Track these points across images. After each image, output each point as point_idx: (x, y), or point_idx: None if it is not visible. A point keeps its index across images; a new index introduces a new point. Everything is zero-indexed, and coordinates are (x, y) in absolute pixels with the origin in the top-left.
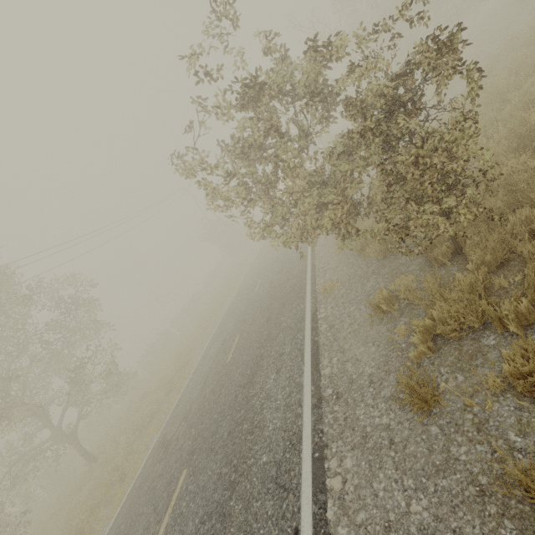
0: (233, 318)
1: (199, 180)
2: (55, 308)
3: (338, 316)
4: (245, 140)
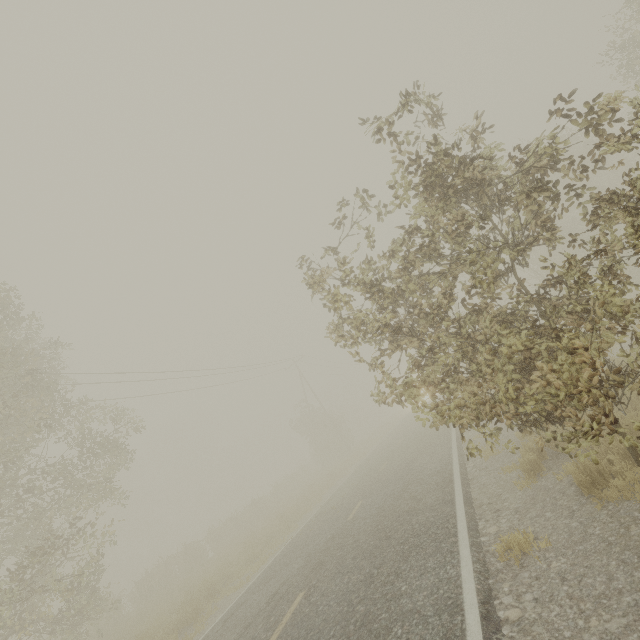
0: (301, 553)
1: (325, 298)
2: (78, 444)
3: (565, 632)
4: (409, 246)
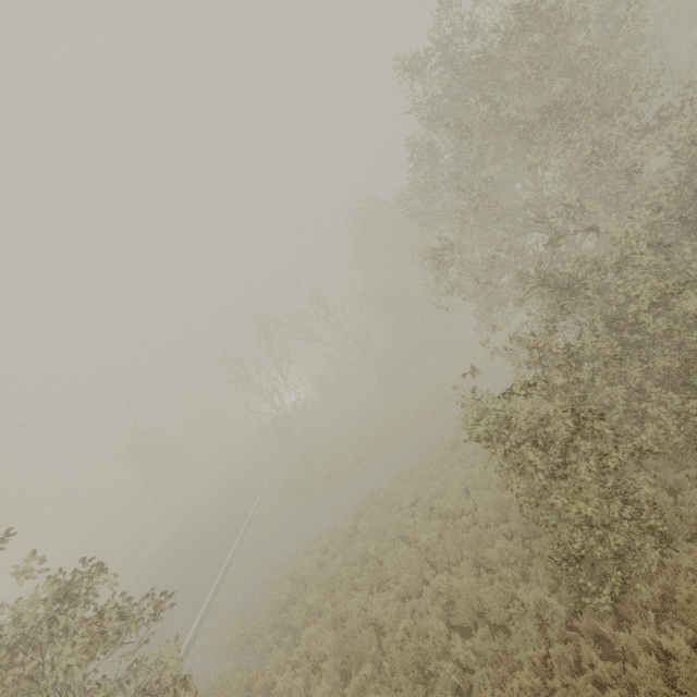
0: None
1: None
2: None
3: None
4: None
